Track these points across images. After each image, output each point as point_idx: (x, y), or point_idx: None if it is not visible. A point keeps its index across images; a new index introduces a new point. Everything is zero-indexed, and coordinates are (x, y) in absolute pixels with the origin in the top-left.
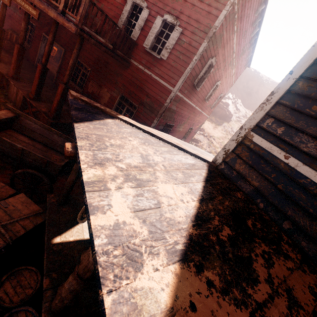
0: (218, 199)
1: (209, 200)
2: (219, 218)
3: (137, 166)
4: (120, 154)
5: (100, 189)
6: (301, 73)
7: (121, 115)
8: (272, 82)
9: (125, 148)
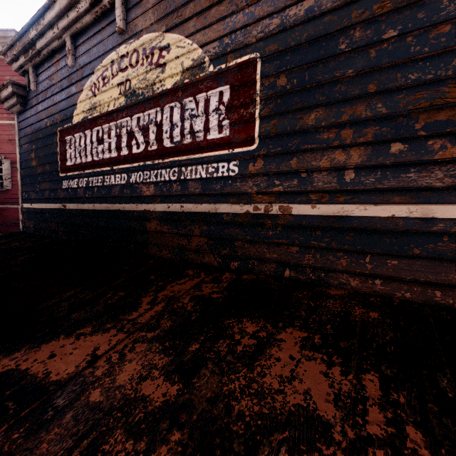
0: None
1: None
2: None
3: None
4: None
5: None
6: (20, 168)
7: None
8: None
9: None
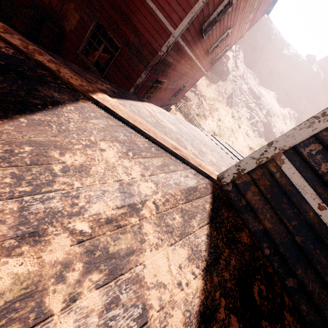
0: (224, 257)
1: (214, 265)
2: (225, 302)
3: (111, 218)
4: (81, 194)
5: (25, 325)
6: None
7: (89, 87)
8: (281, 39)
9: (92, 173)
